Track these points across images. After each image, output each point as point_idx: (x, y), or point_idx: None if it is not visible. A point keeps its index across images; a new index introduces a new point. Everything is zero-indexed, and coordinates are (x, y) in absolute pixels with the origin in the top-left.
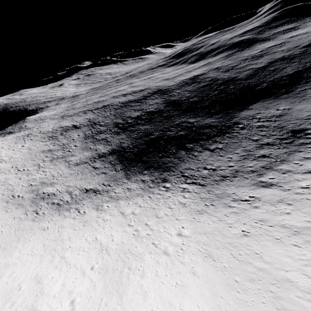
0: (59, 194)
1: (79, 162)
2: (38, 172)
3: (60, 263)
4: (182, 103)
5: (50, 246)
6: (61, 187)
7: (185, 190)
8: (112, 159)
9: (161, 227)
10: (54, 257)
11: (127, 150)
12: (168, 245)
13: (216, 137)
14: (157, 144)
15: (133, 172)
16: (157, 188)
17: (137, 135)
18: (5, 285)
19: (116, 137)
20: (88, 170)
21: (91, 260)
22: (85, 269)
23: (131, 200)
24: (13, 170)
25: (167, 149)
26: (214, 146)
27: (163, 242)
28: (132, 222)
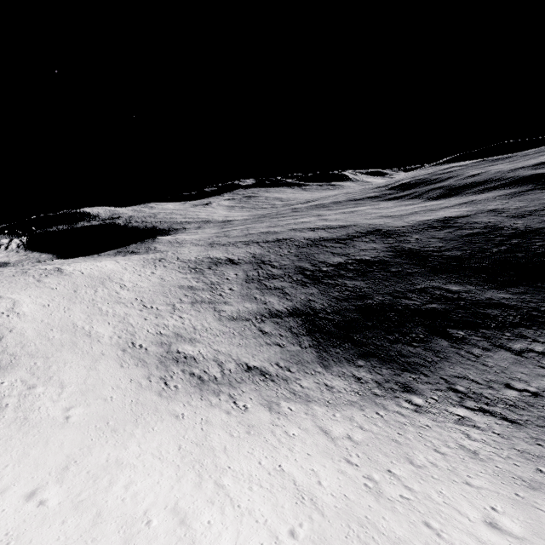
0: (202, 360)
1: (237, 315)
2: (172, 316)
3: (219, 496)
4: (428, 255)
5: (190, 452)
6: (206, 349)
7: (466, 422)
8: (294, 324)
9: (432, 489)
10: (201, 478)
11: (322, 316)
12: (472, 542)
13: (521, 328)
14: (382, 316)
15: (335, 356)
16: (393, 400)
17: (340, 293)
18: (120, 502)
19: (300, 289)
20: (252, 333)
21: (283, 512)
22: (276, 531)
23: (338, 411)
24: (137, 304)
25: (406, 329)
26: (521, 344)
27: (452, 529)
28: (354, 457)
